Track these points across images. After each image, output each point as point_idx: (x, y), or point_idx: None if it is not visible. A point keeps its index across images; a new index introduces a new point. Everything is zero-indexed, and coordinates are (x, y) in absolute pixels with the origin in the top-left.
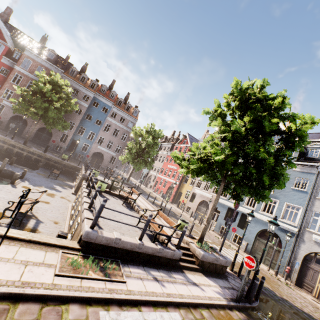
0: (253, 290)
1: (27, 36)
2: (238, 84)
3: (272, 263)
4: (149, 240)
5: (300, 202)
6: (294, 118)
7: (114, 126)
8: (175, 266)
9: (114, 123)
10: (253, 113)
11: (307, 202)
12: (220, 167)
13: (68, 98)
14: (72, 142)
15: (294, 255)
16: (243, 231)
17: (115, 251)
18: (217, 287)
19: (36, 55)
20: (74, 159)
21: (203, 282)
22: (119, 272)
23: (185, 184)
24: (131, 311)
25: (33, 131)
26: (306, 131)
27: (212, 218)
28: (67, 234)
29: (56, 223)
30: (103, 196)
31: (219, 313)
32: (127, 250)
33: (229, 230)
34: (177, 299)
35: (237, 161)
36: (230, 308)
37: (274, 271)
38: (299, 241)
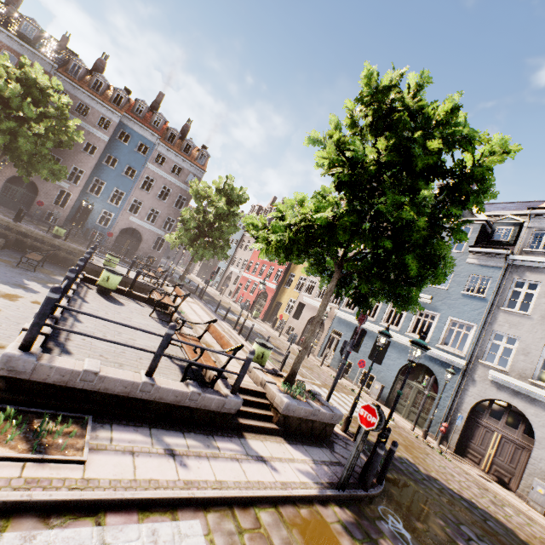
0: (373, 467)
1: None
2: (373, 78)
3: (421, 418)
4: (180, 378)
5: (473, 317)
6: (472, 143)
7: (161, 181)
8: (227, 425)
9: (160, 176)
10: (396, 133)
11: (485, 316)
12: (327, 240)
13: (62, 117)
14: (79, 207)
15: (457, 405)
16: (378, 366)
17: (87, 397)
18: (308, 463)
19: None
20: (85, 239)
21: (280, 454)
22: (79, 440)
23: (288, 289)
24: (73, 528)
25: None
26: (492, 169)
27: (329, 346)
28: None
29: (1, 347)
30: (113, 299)
31: (298, 513)
32: (117, 396)
33: (355, 364)
34: (206, 491)
35: (360, 227)
36: (325, 501)
37: (422, 431)
38: (467, 381)
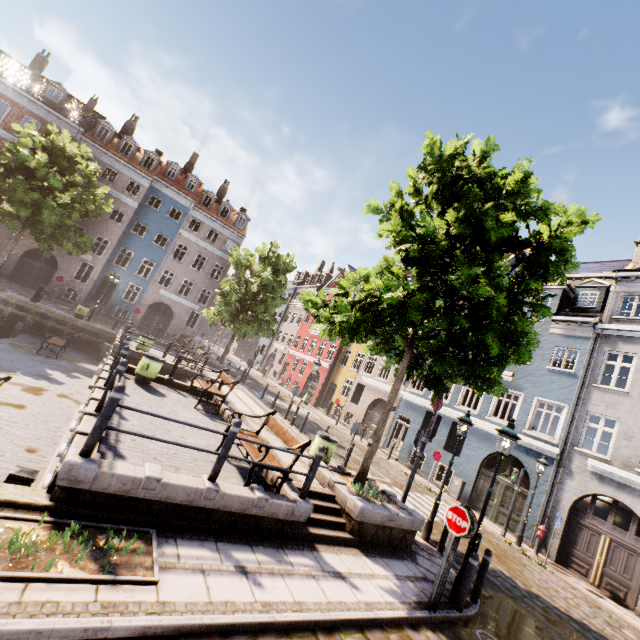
0: (467, 581)
1: (3, 53)
2: (436, 147)
3: (512, 521)
4: (240, 482)
5: (563, 396)
6: (547, 214)
7: (196, 249)
8: (297, 536)
9: (195, 243)
10: (466, 204)
11: (576, 394)
12: (398, 319)
13: (89, 186)
14: (102, 281)
15: (554, 502)
16: (456, 457)
17: (148, 508)
18: (390, 579)
19: (20, 93)
20: (108, 317)
21: (358, 569)
22: (147, 558)
23: (343, 368)
24: None
25: (14, 256)
26: (571, 240)
27: (396, 435)
28: (34, 474)
29: (32, 451)
30: (153, 389)
31: (388, 639)
32: (179, 506)
33: (429, 457)
34: (286, 614)
35: (433, 305)
36: (415, 624)
37: (515, 537)
38: (563, 473)
